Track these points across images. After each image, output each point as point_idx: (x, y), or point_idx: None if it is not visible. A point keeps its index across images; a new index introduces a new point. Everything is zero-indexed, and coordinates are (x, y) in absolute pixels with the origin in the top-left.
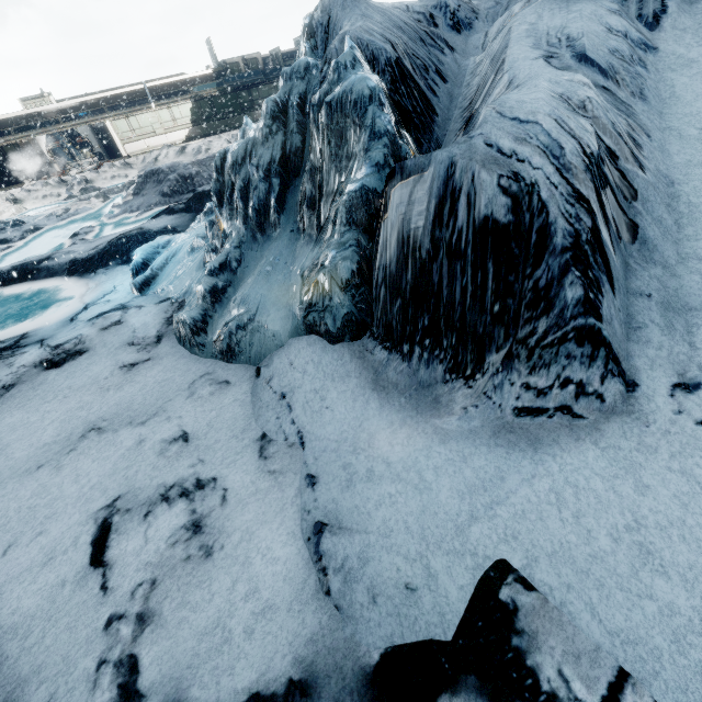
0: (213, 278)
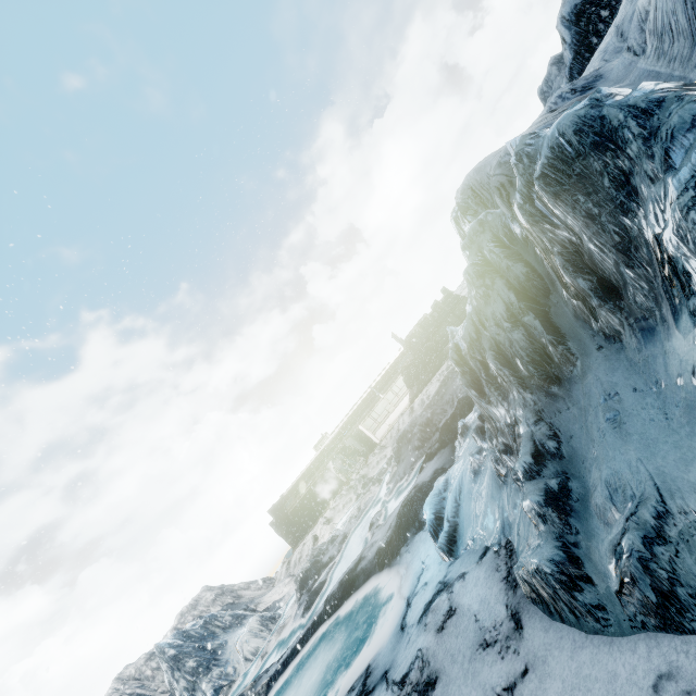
0: (535, 480)
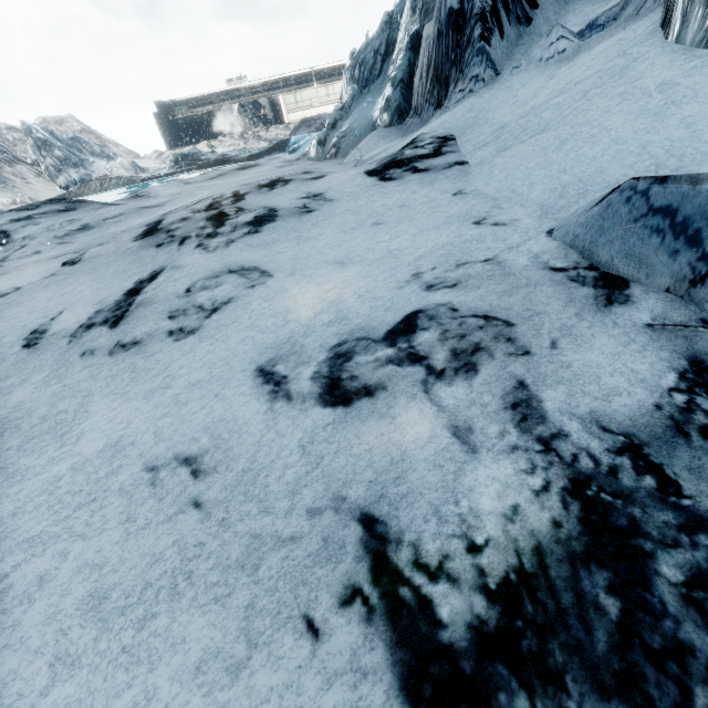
0: (334, 115)
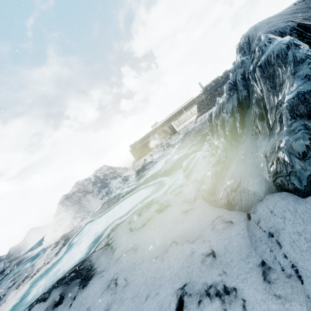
0: (214, 167)
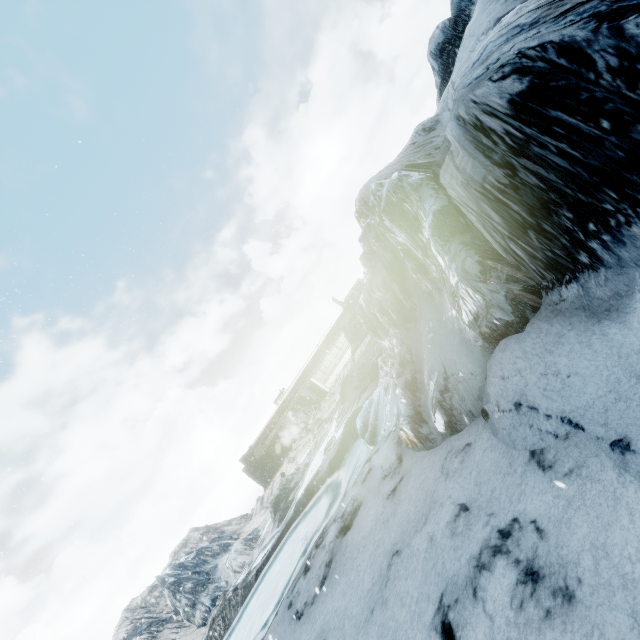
0: (401, 377)
